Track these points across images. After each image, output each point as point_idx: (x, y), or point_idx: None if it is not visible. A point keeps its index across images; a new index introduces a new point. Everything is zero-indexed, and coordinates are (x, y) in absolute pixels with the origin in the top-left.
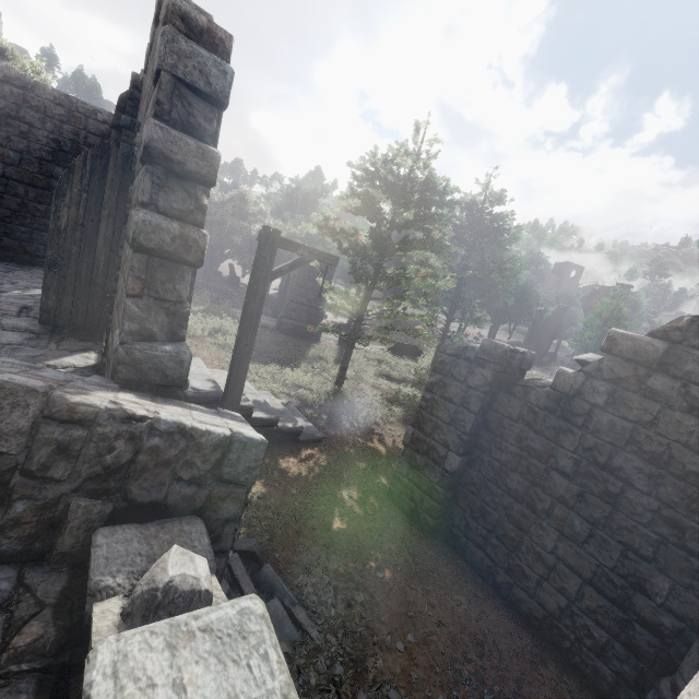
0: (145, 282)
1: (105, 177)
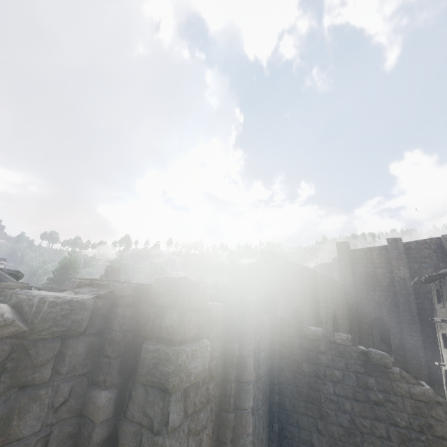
0: None
1: None
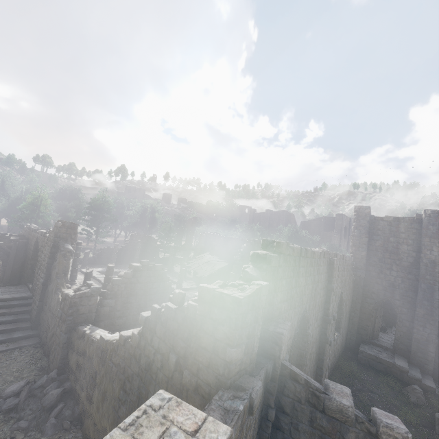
0: None
1: None
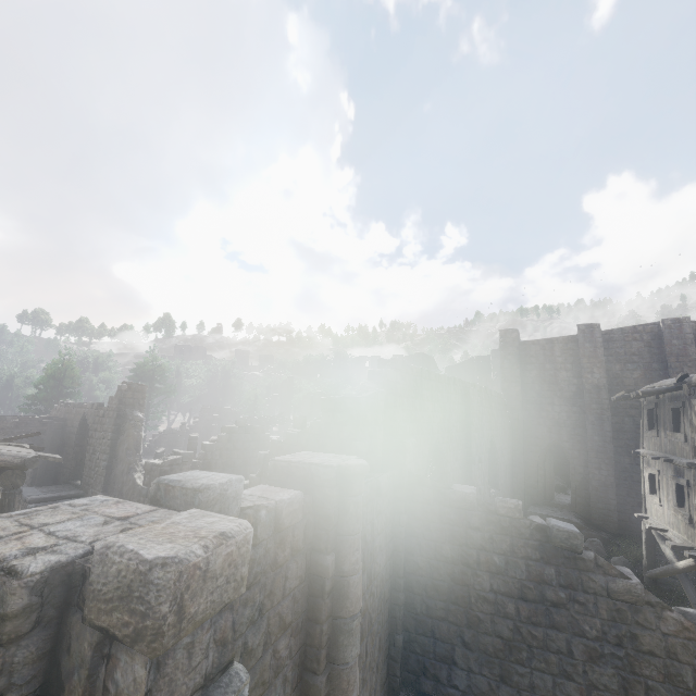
0: None
1: None
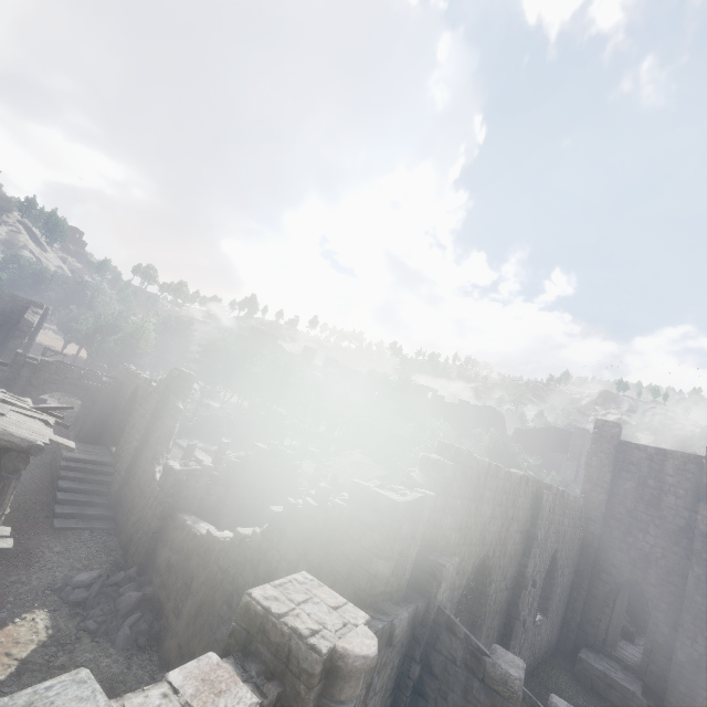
0: (7, 354)
1: (11, 331)
